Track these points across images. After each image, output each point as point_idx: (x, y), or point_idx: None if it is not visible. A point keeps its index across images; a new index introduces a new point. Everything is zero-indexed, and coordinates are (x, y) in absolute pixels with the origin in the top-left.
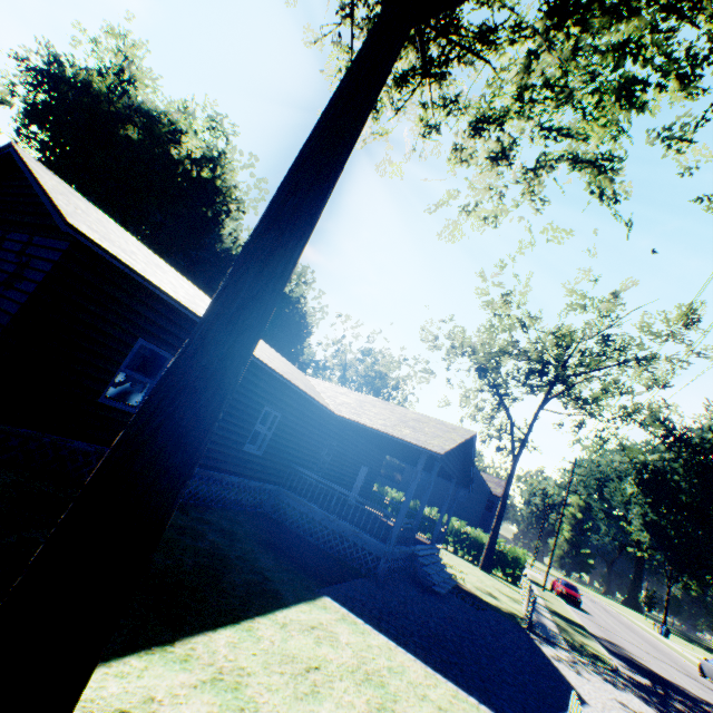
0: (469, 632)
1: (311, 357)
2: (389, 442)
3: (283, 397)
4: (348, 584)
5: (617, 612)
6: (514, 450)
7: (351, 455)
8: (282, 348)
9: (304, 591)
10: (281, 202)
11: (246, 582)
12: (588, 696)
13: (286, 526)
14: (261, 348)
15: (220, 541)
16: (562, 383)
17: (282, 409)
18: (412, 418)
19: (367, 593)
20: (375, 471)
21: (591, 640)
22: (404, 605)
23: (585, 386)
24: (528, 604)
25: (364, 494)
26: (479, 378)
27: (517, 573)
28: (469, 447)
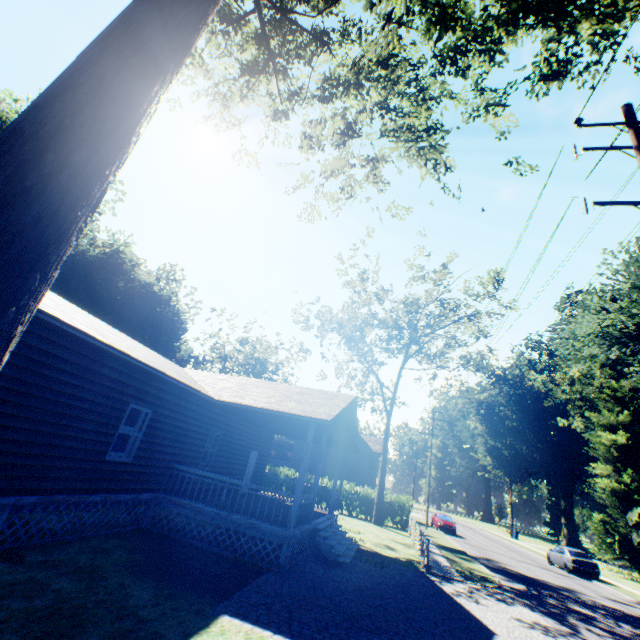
0: (381, 597)
1: (189, 353)
2: (276, 420)
3: (153, 390)
4: (249, 588)
5: (481, 528)
6: (386, 408)
7: (239, 441)
8: (157, 347)
9: (195, 618)
10: (76, 70)
11: (109, 637)
12: (494, 625)
13: (171, 537)
14: (120, 339)
15: (72, 587)
16: (416, 343)
17: (153, 404)
18: (296, 392)
19: (272, 591)
20: (266, 453)
21: (474, 562)
22: (314, 591)
23: (432, 344)
24: (423, 547)
25: (258, 478)
26: (349, 349)
27: (404, 518)
28: (351, 411)
